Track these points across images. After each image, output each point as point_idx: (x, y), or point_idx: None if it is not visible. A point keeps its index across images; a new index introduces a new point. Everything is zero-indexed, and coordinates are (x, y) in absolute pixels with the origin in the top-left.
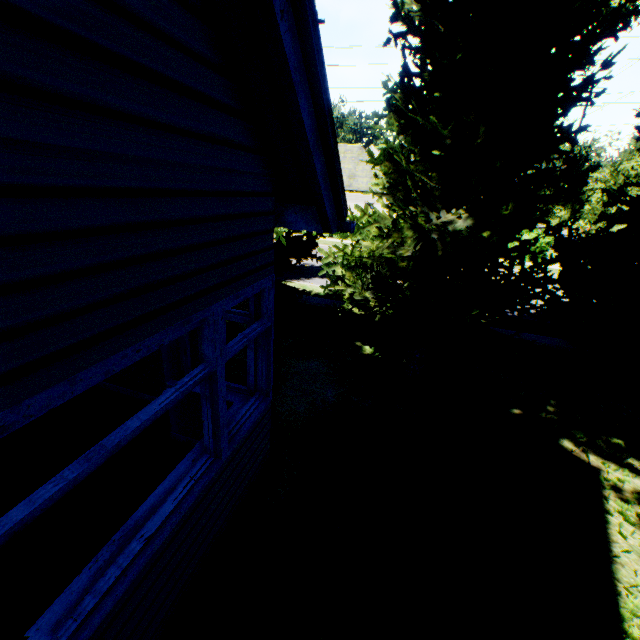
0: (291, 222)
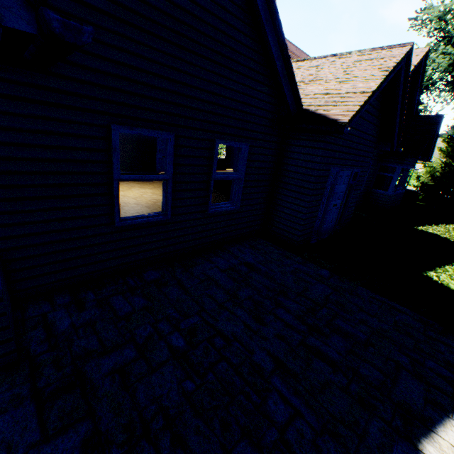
0: (419, 160)
